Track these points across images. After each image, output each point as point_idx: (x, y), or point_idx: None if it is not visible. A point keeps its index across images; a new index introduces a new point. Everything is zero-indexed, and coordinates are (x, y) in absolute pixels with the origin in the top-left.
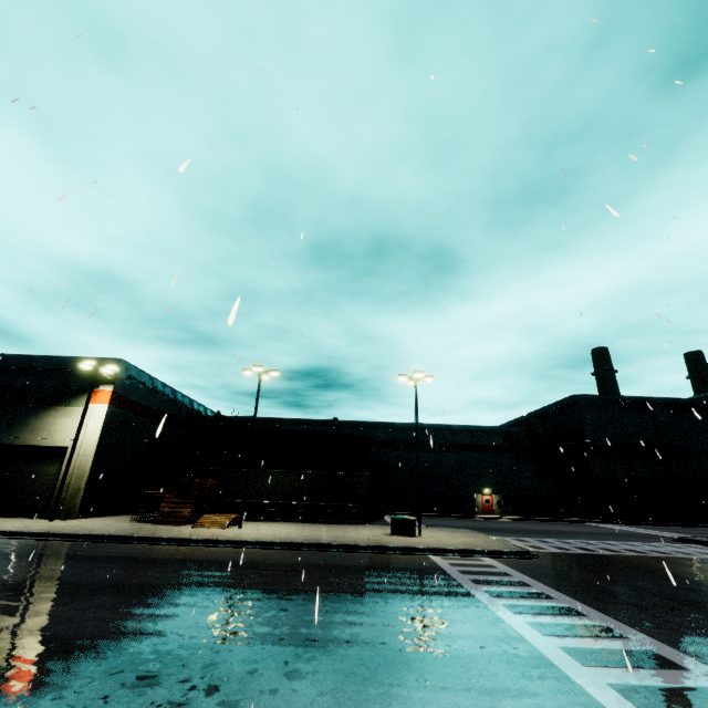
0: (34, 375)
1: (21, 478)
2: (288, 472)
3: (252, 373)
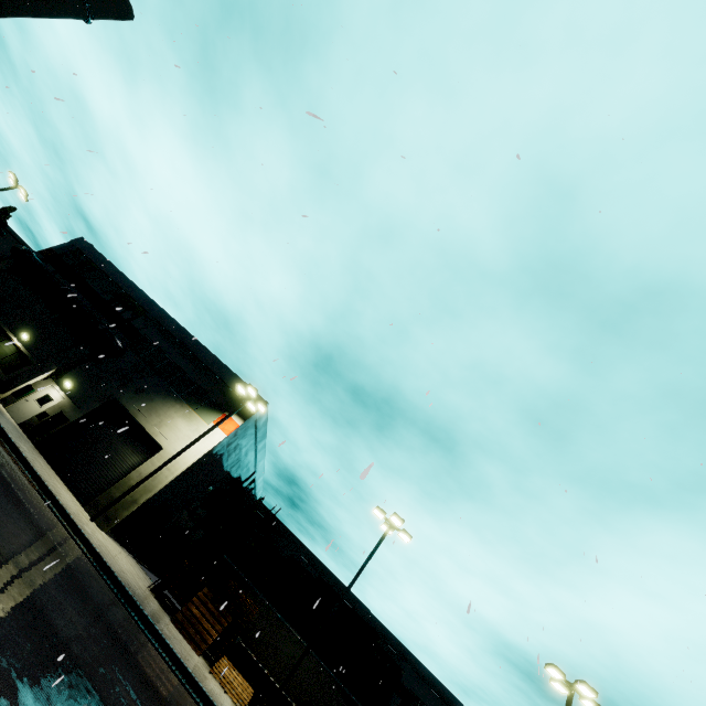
0: (193, 363)
1: (102, 444)
2: (311, 654)
3: (382, 517)
